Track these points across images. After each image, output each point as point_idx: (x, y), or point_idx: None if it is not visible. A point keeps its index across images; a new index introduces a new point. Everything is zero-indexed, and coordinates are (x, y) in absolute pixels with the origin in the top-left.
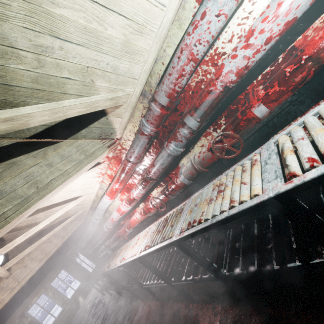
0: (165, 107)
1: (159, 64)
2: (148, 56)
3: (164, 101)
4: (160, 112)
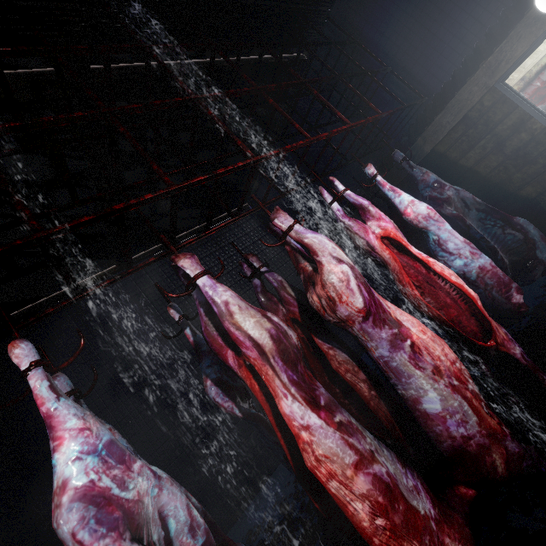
0: (543, 83)
1: (544, 59)
2: (539, 55)
3: (545, 78)
4: (539, 86)
